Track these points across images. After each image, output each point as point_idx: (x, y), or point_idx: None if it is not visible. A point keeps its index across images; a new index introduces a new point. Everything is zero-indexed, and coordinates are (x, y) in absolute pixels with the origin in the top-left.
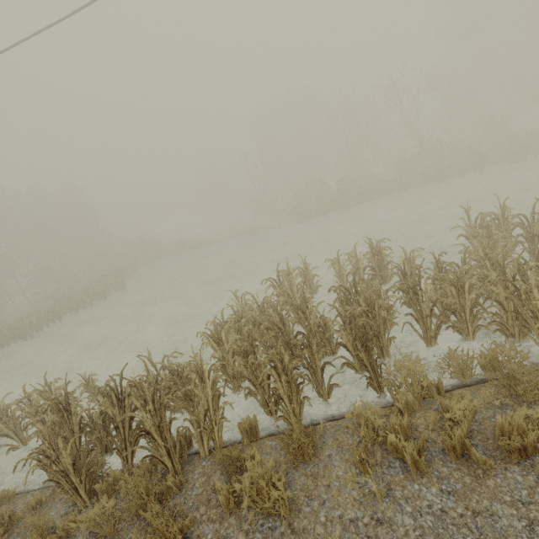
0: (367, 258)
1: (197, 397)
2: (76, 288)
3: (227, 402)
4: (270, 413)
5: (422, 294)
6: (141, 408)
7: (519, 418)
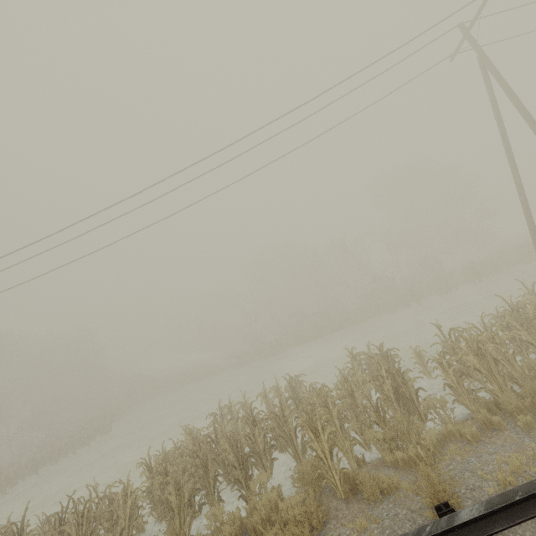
0: (287, 391)
1: None
2: (64, 434)
3: (142, 522)
4: None
5: (286, 420)
6: (73, 522)
7: (289, 502)
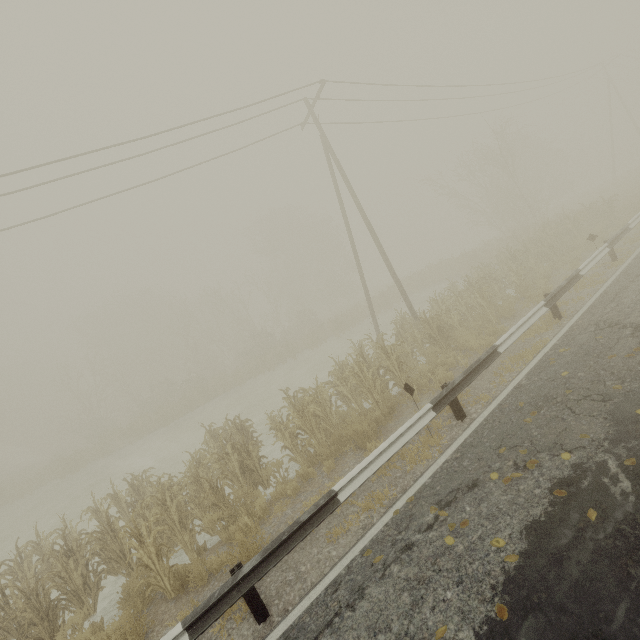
0: (129, 495)
1: None
2: None
3: None
4: None
5: (115, 535)
6: None
7: (106, 633)
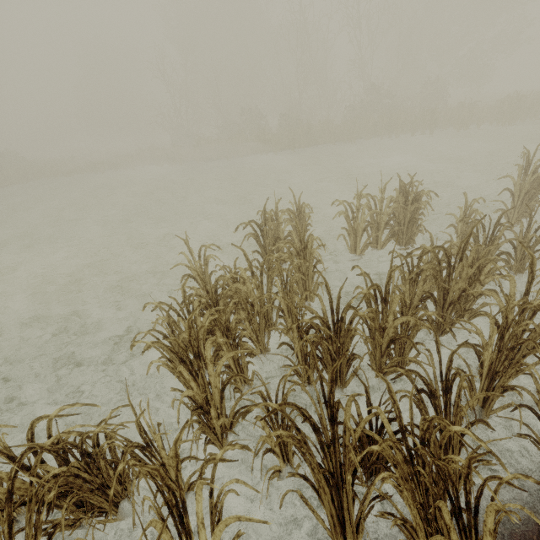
0: (395, 206)
1: (130, 478)
2: None
3: None
4: (344, 538)
5: None
6: None
7: None
